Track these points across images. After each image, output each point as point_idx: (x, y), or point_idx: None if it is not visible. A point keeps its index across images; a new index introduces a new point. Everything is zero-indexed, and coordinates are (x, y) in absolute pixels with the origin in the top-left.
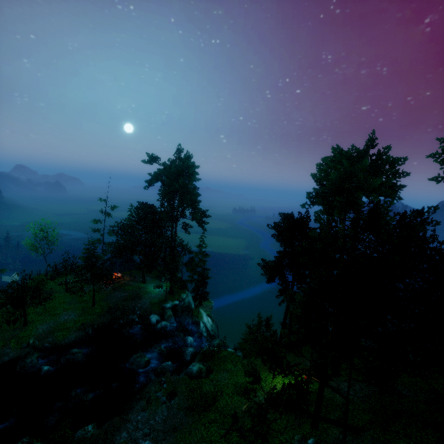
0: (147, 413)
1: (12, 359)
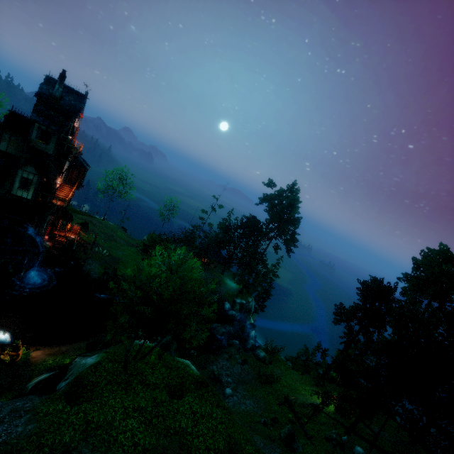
0: (229, 363)
1: None
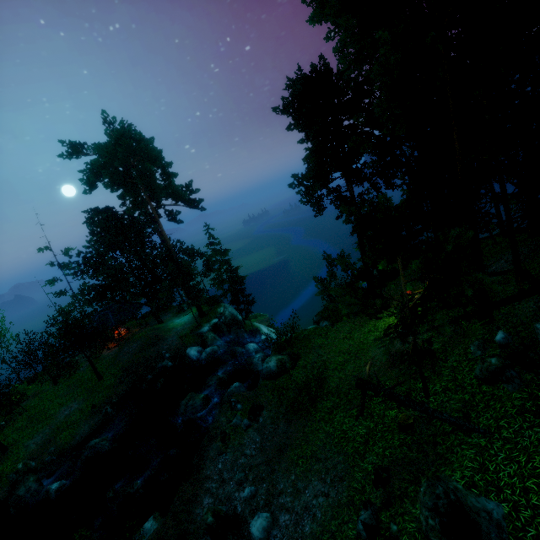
0: (229, 454)
1: None
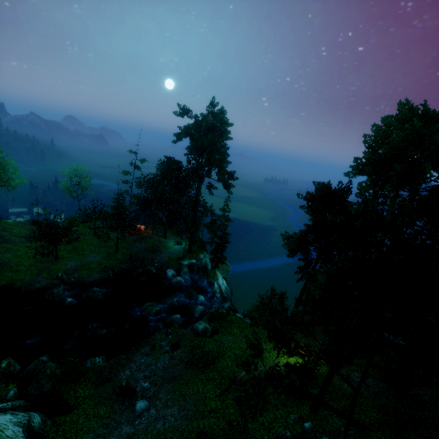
0: (150, 358)
1: (43, 286)
